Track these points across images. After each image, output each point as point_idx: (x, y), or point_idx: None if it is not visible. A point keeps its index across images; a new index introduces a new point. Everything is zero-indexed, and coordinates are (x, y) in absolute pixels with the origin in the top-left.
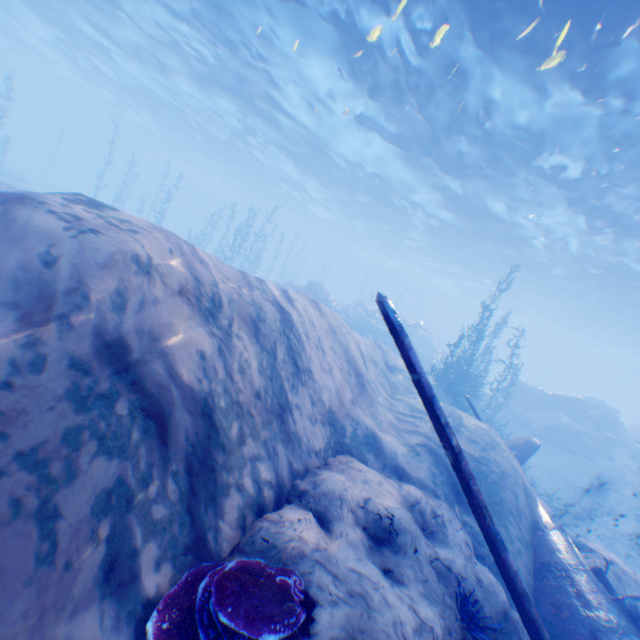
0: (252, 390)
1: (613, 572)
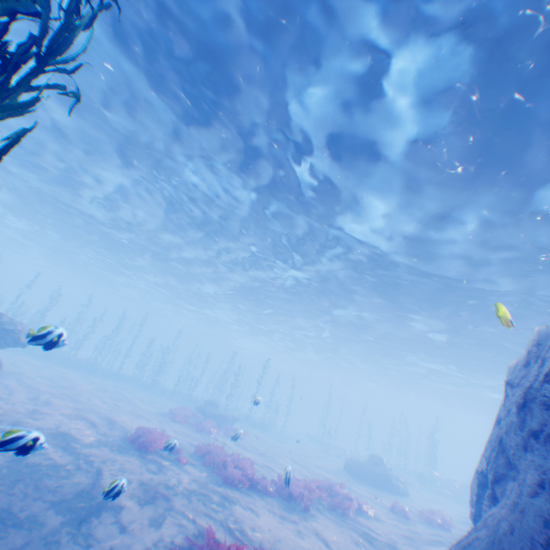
0: None
1: None
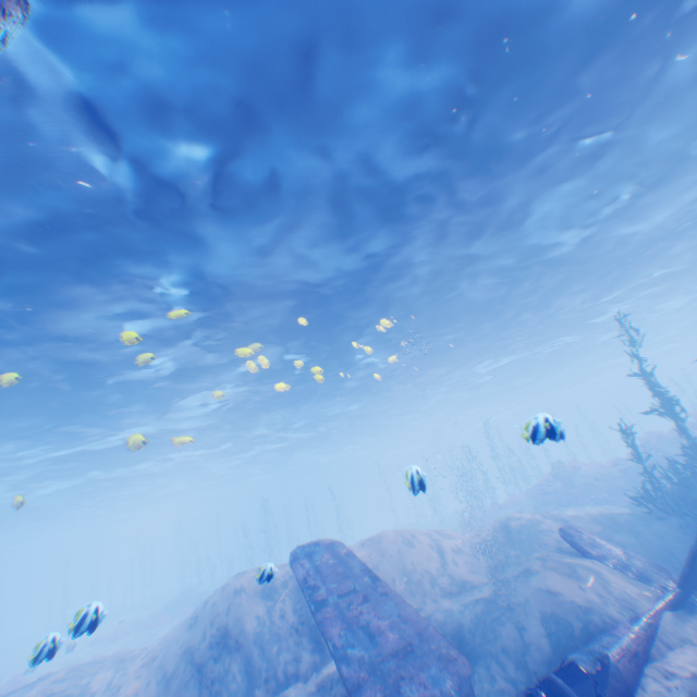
0: (288, 623)
1: (691, 692)
